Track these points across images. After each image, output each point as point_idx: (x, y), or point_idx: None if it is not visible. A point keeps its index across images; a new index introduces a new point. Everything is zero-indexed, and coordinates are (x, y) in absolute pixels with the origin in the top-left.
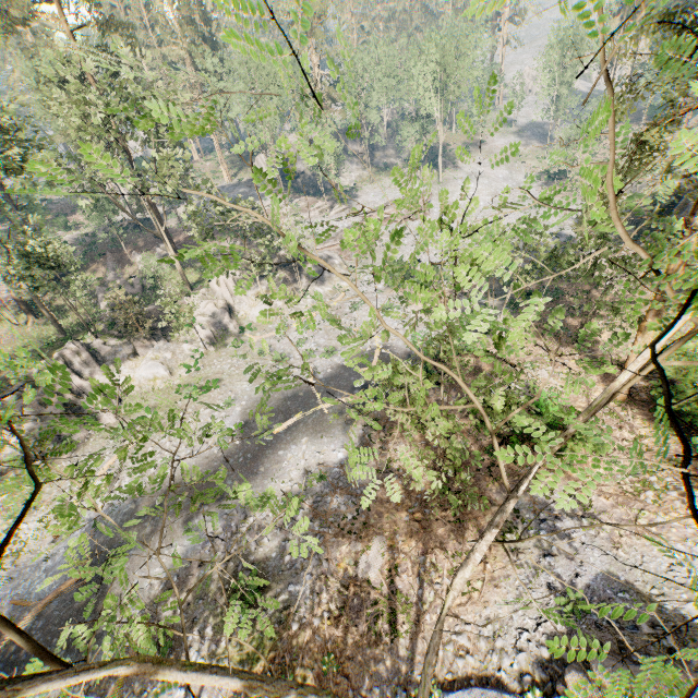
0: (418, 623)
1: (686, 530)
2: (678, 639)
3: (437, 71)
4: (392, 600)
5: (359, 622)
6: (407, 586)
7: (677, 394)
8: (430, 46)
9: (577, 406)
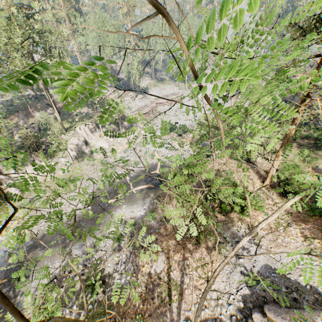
0: (182, 294)
1: (297, 244)
2: (298, 293)
3: (186, 38)
4: (169, 284)
5: (153, 296)
6: (176, 276)
7: (290, 184)
8: (183, 27)
9: (249, 189)
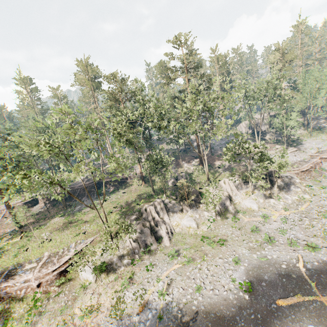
0: None
1: None
2: None
3: None
4: None
5: None
6: None
7: None
8: None
9: None
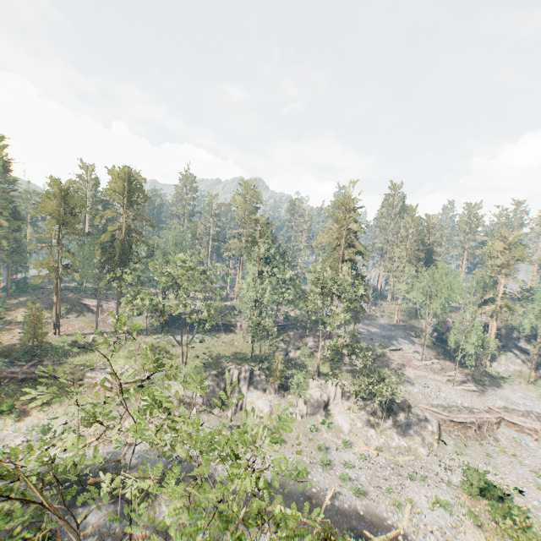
0: None
1: None
2: None
3: None
4: None
5: None
6: None
7: None
8: None
9: None
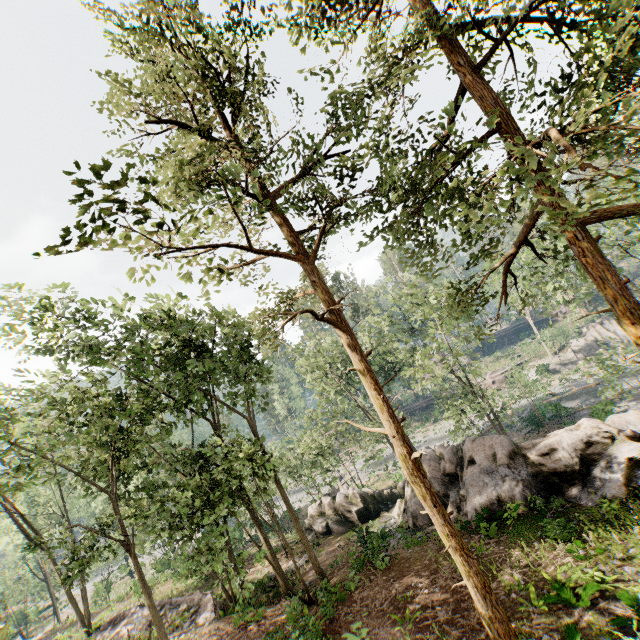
0: None
1: None
2: None
3: None
4: None
5: None
6: None
7: None
8: None
9: None
